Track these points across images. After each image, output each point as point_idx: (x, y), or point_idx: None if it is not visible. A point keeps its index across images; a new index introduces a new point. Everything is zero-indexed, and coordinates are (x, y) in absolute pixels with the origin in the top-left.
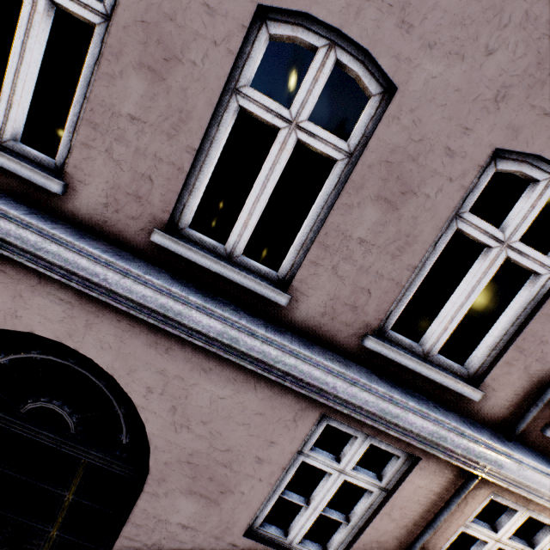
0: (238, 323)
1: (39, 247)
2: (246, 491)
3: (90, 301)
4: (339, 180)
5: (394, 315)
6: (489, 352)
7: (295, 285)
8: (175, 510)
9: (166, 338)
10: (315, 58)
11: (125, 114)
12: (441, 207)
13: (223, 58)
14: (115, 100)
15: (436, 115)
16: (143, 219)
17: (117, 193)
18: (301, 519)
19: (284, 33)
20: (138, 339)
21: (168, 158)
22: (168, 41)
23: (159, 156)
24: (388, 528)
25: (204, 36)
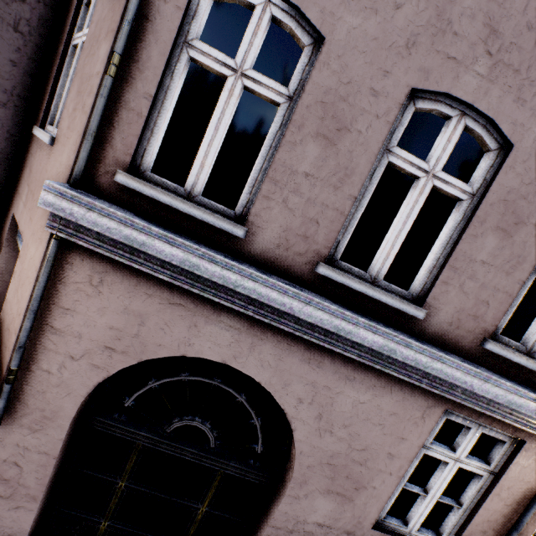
0: (397, 337)
1: (238, 285)
2: (377, 486)
3: (256, 326)
4: (464, 215)
5: (504, 321)
6: None
7: (428, 302)
8: (313, 510)
9: (318, 353)
10: (449, 124)
11: (301, 172)
12: None
13: (382, 128)
14: (294, 162)
15: None
16: (308, 255)
17: (288, 235)
18: (420, 507)
19: (426, 107)
20: (294, 357)
21: (333, 205)
22: (341, 116)
23: (325, 204)
24: (497, 507)
25: (368, 112)
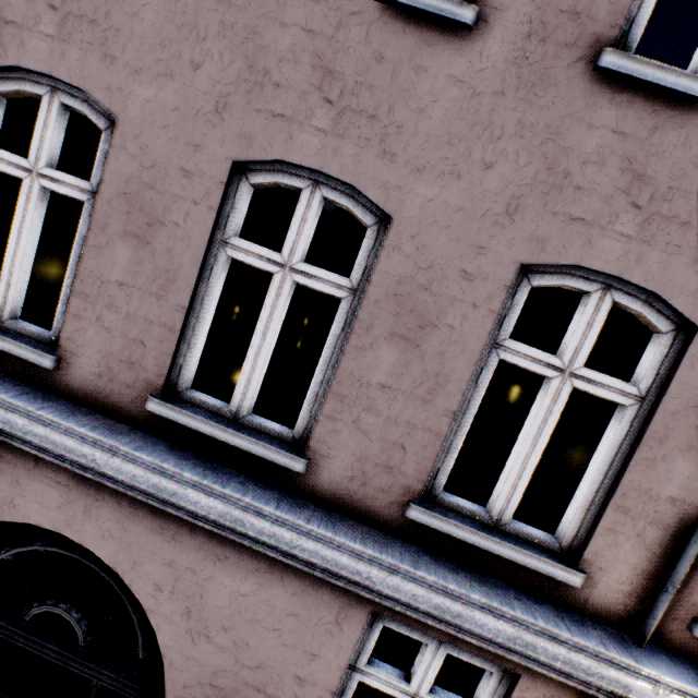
0: (241, 501)
1: (27, 431)
2: None
3: (88, 482)
4: (347, 319)
5: (444, 474)
6: (583, 515)
7: (312, 446)
8: None
9: (172, 520)
10: (301, 199)
11: (113, 282)
12: (470, 338)
13: (204, 215)
14: (103, 270)
15: (441, 238)
16: (138, 386)
17: (110, 362)
18: None
19: (265, 181)
20: (142, 524)
21: (159, 319)
22: (150, 207)
23: (150, 319)
24: None
25: (184, 197)
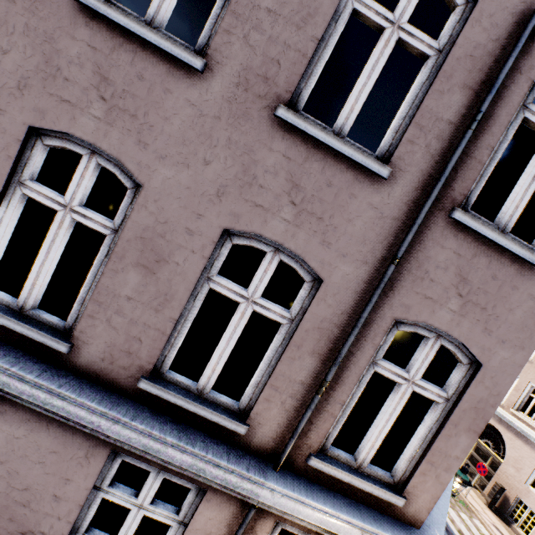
0: (9, 370)
1: None
2: (46, 531)
3: None
4: (110, 250)
5: (169, 359)
6: (254, 390)
7: (76, 335)
8: None
9: None
10: (81, 161)
11: None
12: (189, 272)
13: (4, 161)
14: None
15: (175, 205)
16: None
17: None
18: None
19: (55, 144)
20: None
21: None
22: None
23: None
24: None
25: None
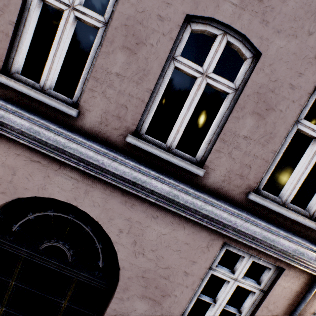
0: (178, 186)
1: (66, 146)
2: (177, 295)
3: (88, 178)
4: (230, 104)
5: (264, 180)
6: None
7: (207, 164)
8: (133, 309)
9: (131, 198)
10: (216, 40)
11: (113, 73)
12: (288, 116)
13: (167, 42)
14: (108, 66)
15: (283, 67)
16: (121, 129)
17: (107, 115)
18: (211, 313)
19: (199, 28)
20: (115, 200)
21: (136, 95)
22: (138, 34)
23: (131, 94)
24: None
25: (157, 31)
